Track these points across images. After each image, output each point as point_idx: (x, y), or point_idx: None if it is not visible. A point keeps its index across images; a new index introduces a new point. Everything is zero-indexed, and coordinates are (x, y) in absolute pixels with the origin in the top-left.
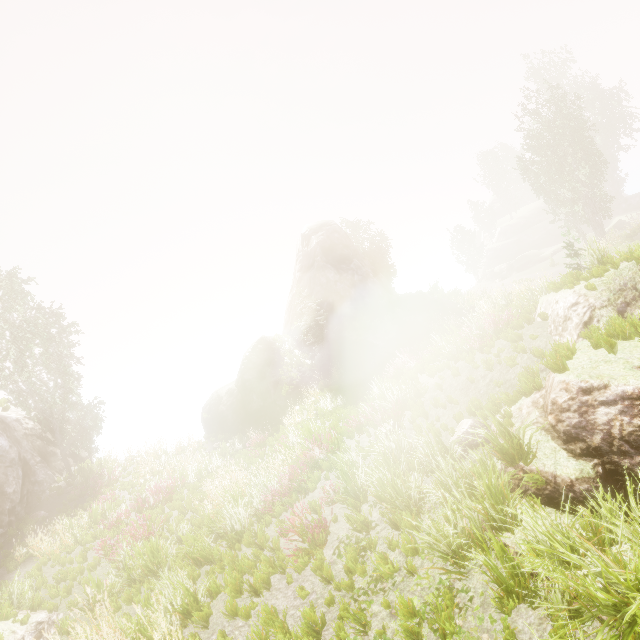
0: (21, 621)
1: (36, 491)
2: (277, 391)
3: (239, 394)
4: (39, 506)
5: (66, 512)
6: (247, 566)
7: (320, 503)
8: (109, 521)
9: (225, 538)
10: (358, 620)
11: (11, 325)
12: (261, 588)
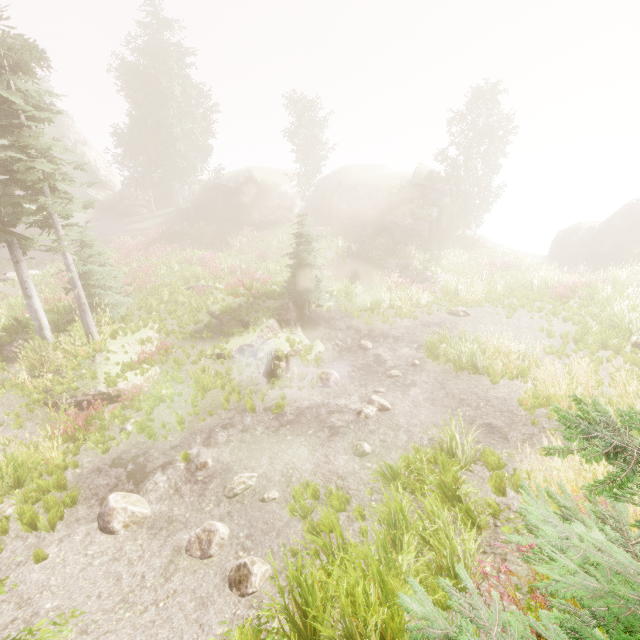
0: (446, 272)
1: (449, 232)
2: (632, 247)
3: (596, 234)
4: (448, 240)
5: (459, 249)
6: (530, 295)
7: (574, 292)
8: (477, 262)
9: (527, 287)
10: (554, 313)
11: (476, 127)
12: (531, 299)
